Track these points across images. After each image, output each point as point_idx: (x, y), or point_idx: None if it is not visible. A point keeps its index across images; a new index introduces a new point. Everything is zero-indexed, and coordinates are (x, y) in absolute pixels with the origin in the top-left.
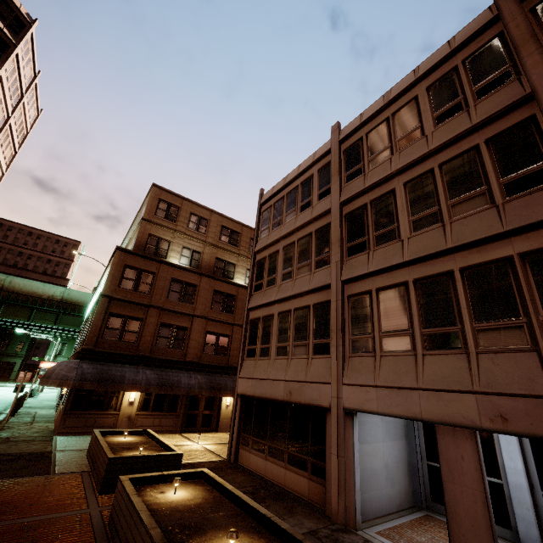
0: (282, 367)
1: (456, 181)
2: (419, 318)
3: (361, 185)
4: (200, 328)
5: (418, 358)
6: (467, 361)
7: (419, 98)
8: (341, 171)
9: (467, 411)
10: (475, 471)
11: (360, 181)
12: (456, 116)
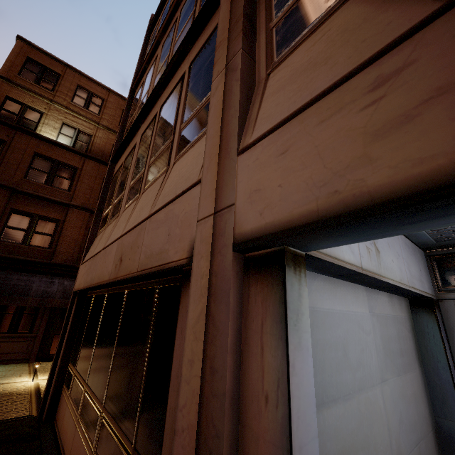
0: (126, 216)
1: None
2: None
3: None
4: (80, 223)
5: None
6: None
7: None
8: None
9: None
10: None
11: None
12: None
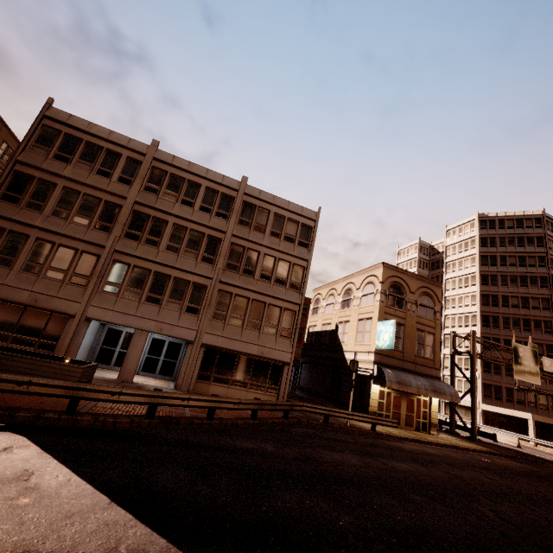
0: (30, 281)
1: (192, 241)
2: (149, 288)
3: (154, 203)
4: None
5: (141, 304)
6: (159, 310)
7: (202, 188)
8: (145, 179)
9: (151, 326)
10: (143, 345)
11: (154, 199)
12: (207, 214)
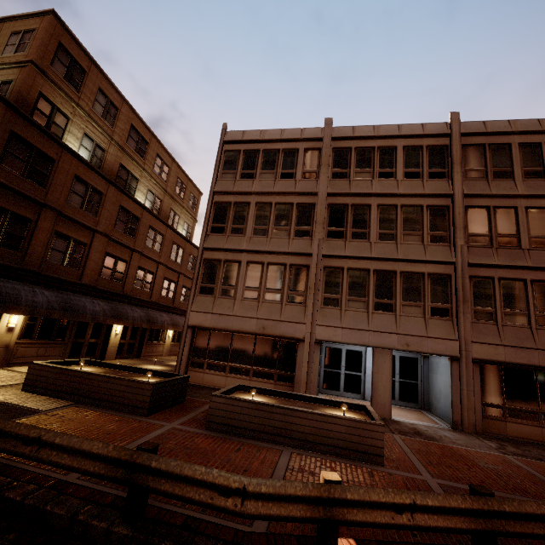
0: (253, 308)
1: (408, 220)
2: (373, 292)
3: (348, 188)
4: (101, 248)
5: (369, 314)
6: (395, 319)
7: (398, 150)
8: (329, 165)
9: (393, 342)
10: (389, 367)
11: (346, 184)
12: (416, 180)
